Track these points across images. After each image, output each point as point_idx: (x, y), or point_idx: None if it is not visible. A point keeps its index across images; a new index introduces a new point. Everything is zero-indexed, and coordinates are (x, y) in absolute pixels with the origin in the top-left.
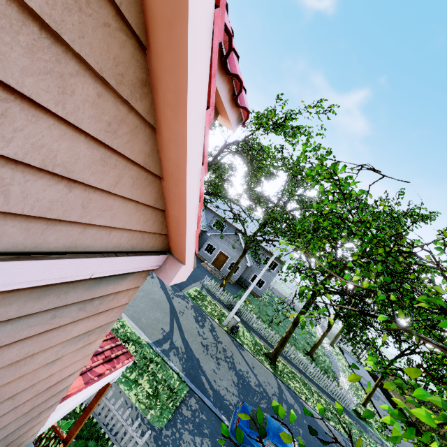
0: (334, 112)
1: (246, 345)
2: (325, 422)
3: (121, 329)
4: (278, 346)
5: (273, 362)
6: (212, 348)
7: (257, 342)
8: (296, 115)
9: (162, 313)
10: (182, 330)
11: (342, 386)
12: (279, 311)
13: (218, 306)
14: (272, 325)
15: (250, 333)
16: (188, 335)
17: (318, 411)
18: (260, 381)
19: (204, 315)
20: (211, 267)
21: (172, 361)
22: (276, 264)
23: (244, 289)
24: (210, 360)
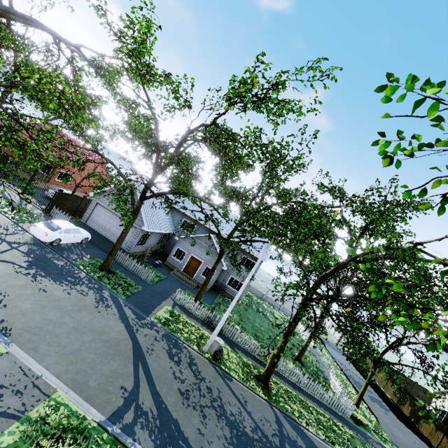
0: (334, 77)
1: (234, 371)
2: (331, 447)
3: (52, 415)
4: (269, 365)
5: (266, 385)
6: (194, 393)
7: (244, 362)
8: (284, 83)
9: (122, 361)
10: (152, 379)
11: (334, 389)
12: (260, 313)
13: (196, 326)
14: (256, 334)
15: (235, 352)
16: (160, 384)
17: (321, 436)
18: (256, 421)
19: (180, 343)
20: (182, 276)
21: (138, 441)
22: (253, 263)
23: (222, 294)
24: (193, 415)
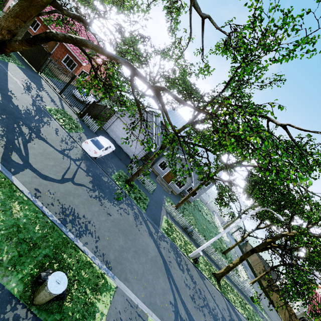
0: None
1: (203, 270)
2: None
3: None
4: (225, 271)
5: (219, 281)
6: (196, 297)
7: (206, 262)
8: None
9: (163, 277)
10: (178, 290)
11: (241, 275)
12: (200, 211)
13: (180, 233)
14: (203, 233)
15: None
16: (182, 293)
17: (244, 315)
18: (221, 311)
19: (178, 251)
20: (163, 182)
21: None
22: (209, 182)
23: (182, 197)
24: (200, 316)
